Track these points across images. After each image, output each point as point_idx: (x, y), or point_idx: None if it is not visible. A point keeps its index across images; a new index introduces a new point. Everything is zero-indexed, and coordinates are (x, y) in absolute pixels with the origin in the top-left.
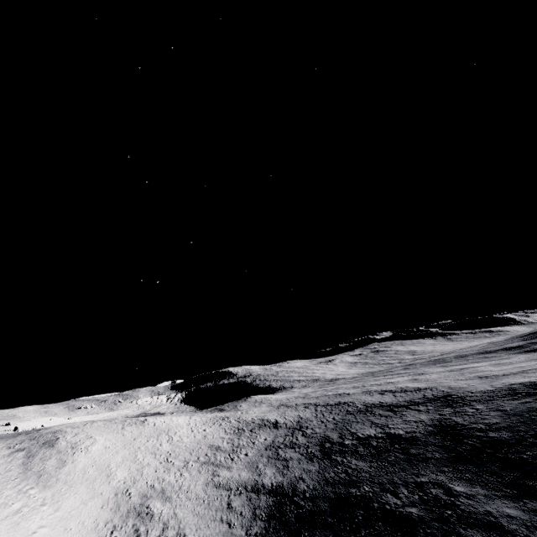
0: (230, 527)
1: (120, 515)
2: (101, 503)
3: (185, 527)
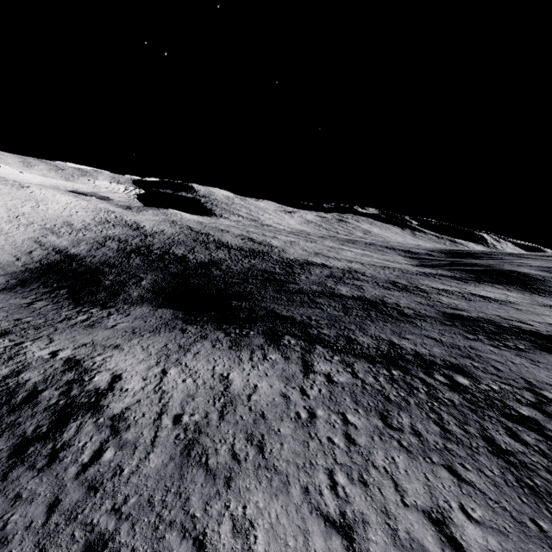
0: (17, 260)
1: None
2: None
3: None
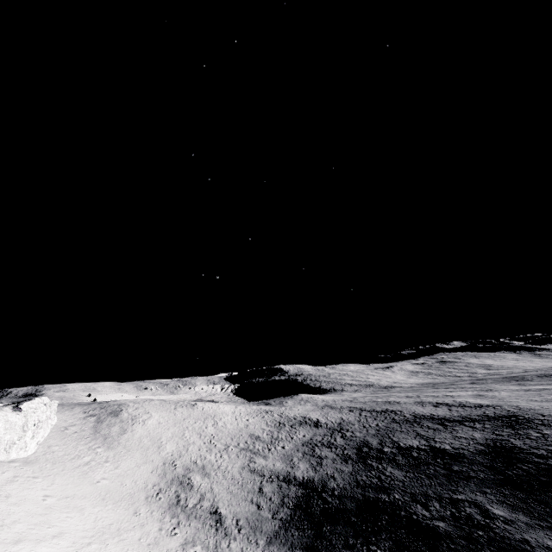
0: (258, 508)
1: (166, 481)
2: (152, 469)
3: (219, 501)
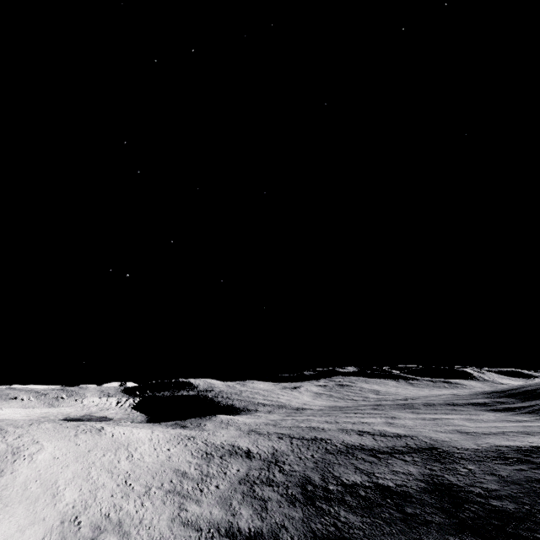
0: None
1: None
2: (43, 533)
3: None
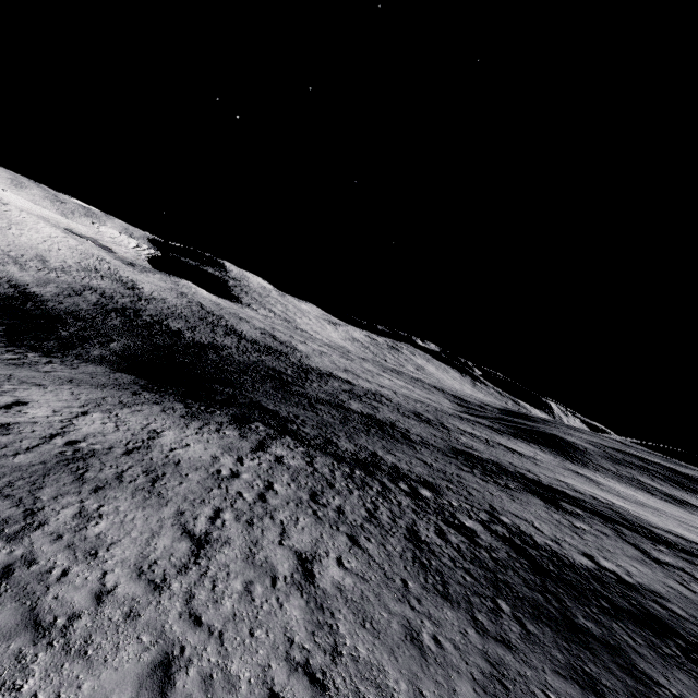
0: None
1: None
2: None
3: None
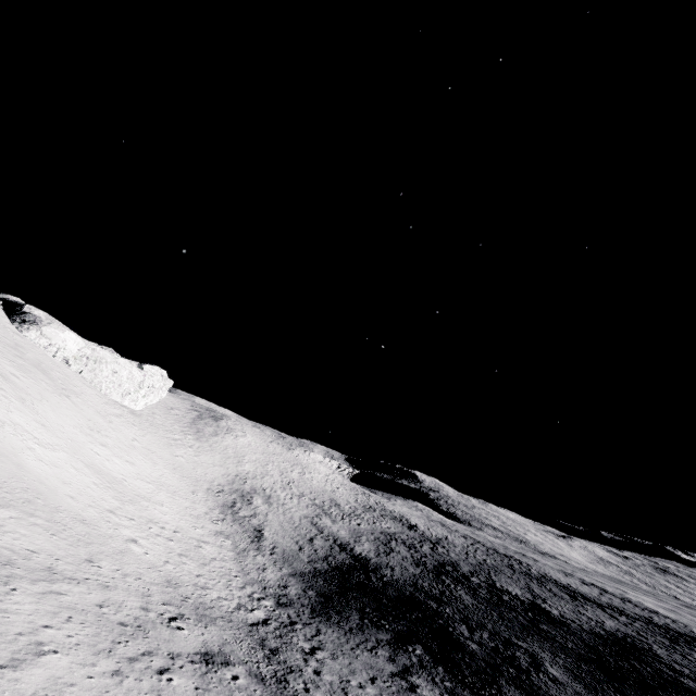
0: (300, 550)
1: (230, 488)
2: (224, 473)
3: (268, 526)
